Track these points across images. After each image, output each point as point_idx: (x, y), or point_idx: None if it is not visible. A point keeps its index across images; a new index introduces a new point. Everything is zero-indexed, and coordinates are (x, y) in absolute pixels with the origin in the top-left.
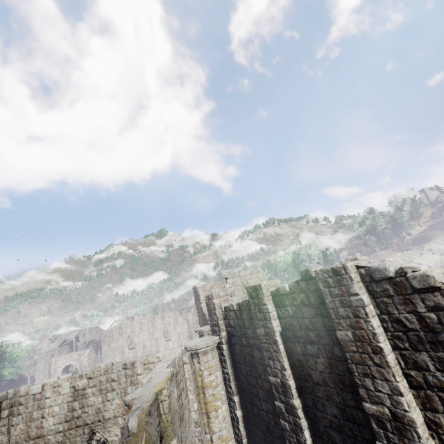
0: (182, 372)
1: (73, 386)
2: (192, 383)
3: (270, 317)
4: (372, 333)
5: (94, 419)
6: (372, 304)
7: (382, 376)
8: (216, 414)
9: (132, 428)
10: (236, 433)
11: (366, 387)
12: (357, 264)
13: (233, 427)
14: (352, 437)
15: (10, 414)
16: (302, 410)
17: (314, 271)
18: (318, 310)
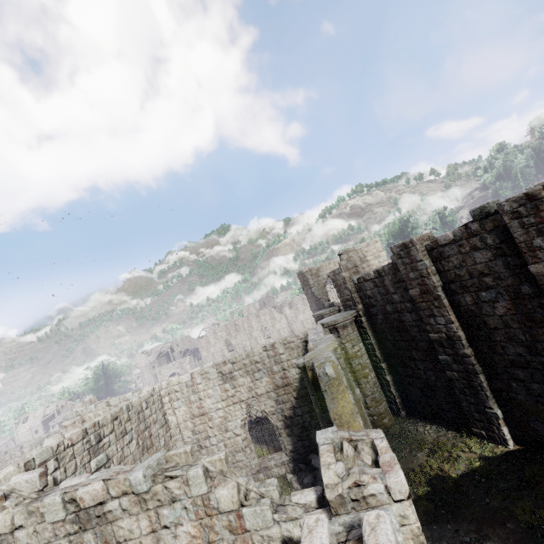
0: None
1: (220, 371)
2: None
3: (429, 273)
4: None
5: (248, 396)
6: None
7: None
8: (366, 380)
9: (331, 374)
10: (387, 396)
11: None
12: None
13: (383, 391)
14: (541, 369)
15: (170, 400)
16: (475, 357)
17: (497, 204)
18: (497, 251)
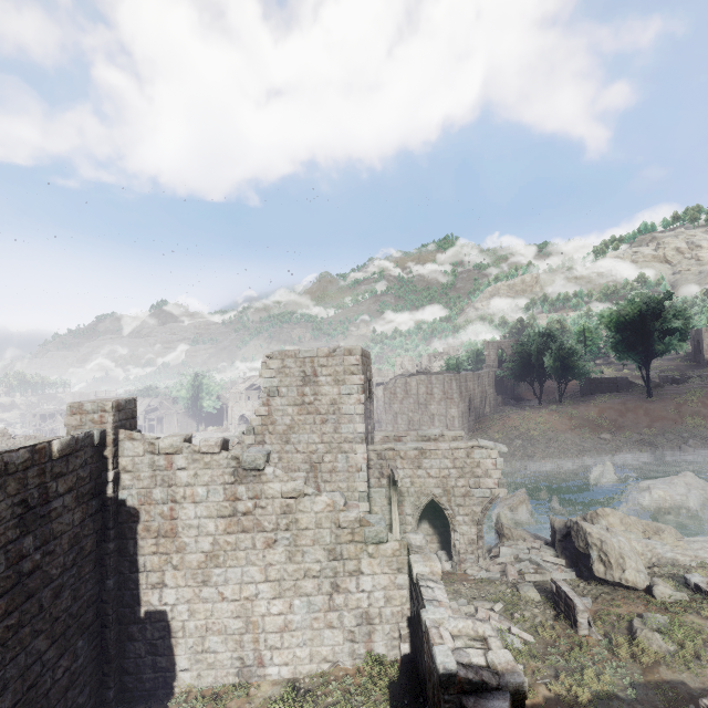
0: None
1: None
2: None
3: None
4: None
5: None
6: None
7: None
8: None
9: None
10: None
11: None
12: None
13: None
14: None
15: None
16: None
17: None
18: None
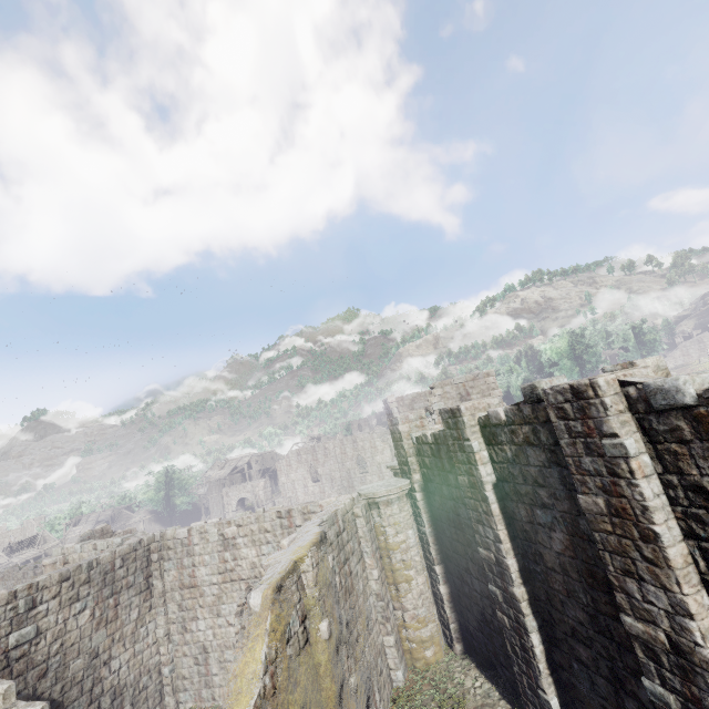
0: (351, 528)
1: (222, 533)
2: (369, 543)
3: (476, 460)
4: (641, 506)
5: (250, 574)
6: (649, 453)
7: (656, 580)
8: (408, 587)
9: (254, 606)
10: (441, 614)
11: (628, 592)
12: (624, 377)
13: (437, 606)
14: (607, 659)
15: (161, 558)
16: (529, 604)
17: (541, 390)
18: (552, 455)
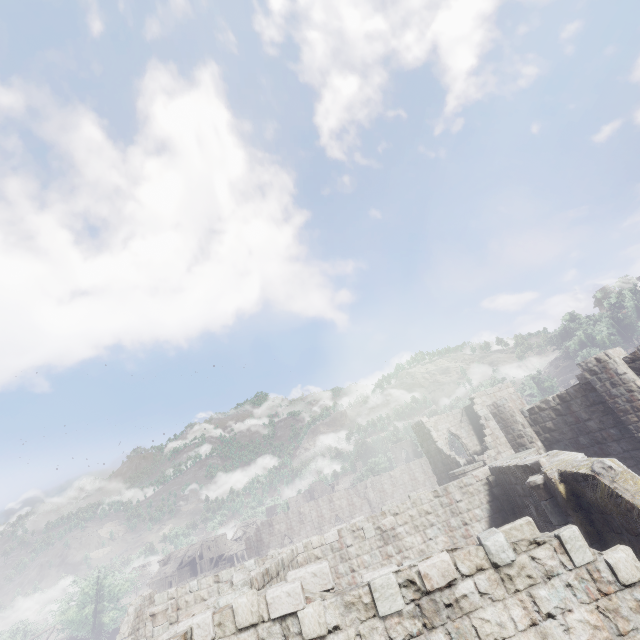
0: None
1: (378, 526)
2: None
3: (639, 385)
4: None
5: None
6: None
7: None
8: None
9: (616, 467)
10: None
11: None
12: None
13: None
14: None
15: None
16: None
17: None
18: None
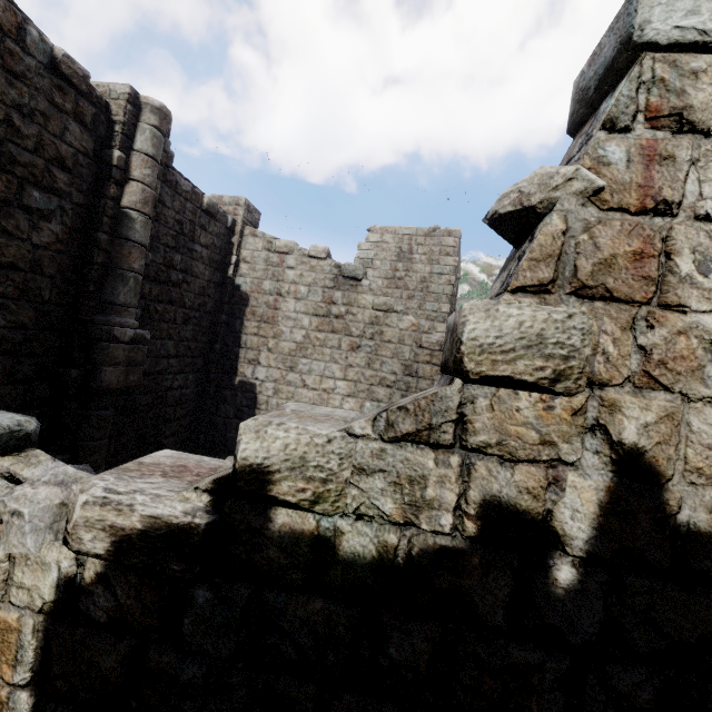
0: None
1: None
2: None
3: None
4: None
5: None
6: None
7: None
8: None
9: None
10: None
11: None
12: None
13: None
14: None
15: None
16: None
17: None
18: None
